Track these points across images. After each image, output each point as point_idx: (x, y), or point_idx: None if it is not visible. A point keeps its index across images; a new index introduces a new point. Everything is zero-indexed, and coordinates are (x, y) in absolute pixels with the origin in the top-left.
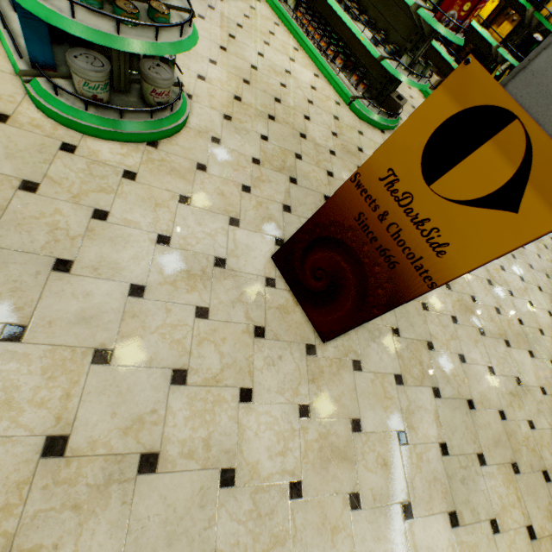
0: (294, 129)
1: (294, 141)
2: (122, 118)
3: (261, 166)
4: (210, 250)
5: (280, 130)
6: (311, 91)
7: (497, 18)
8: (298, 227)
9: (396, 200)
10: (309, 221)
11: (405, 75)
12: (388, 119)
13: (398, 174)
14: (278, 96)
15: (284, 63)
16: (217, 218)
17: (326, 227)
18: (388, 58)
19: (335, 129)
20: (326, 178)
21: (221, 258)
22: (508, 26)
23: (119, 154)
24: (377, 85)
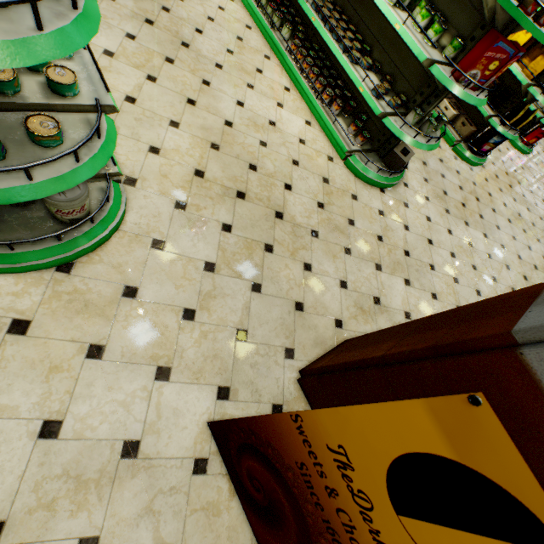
0: (269, 207)
1: (266, 226)
2: (15, 248)
3: (216, 274)
4: (118, 430)
5: (250, 212)
6: (299, 147)
7: (530, 50)
8: (254, 361)
9: (349, 489)
10: (244, 420)
11: (412, 135)
12: (390, 176)
13: (353, 462)
14: (254, 160)
15: (269, 111)
16: (139, 372)
17: (263, 442)
18: (392, 112)
19: (323, 197)
20: (301, 274)
21: (133, 440)
22: (543, 61)
23: (10, 294)
24: (379, 136)
